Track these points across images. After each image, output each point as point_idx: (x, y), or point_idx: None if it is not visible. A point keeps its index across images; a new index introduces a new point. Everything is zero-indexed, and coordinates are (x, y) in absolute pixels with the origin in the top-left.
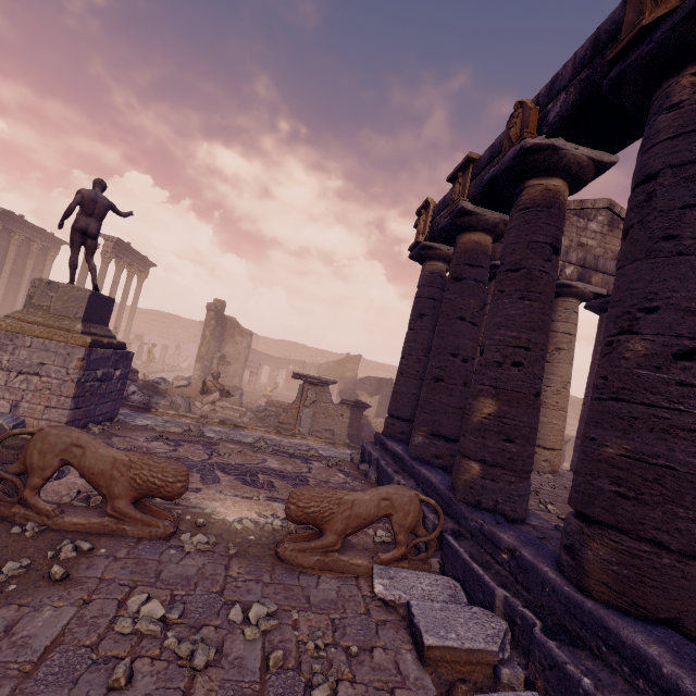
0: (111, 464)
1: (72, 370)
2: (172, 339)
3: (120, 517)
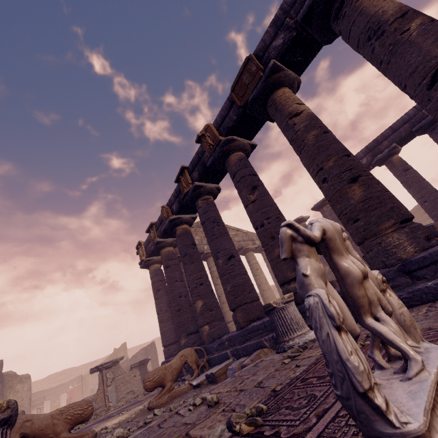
0: (51, 418)
1: None
2: None
3: None
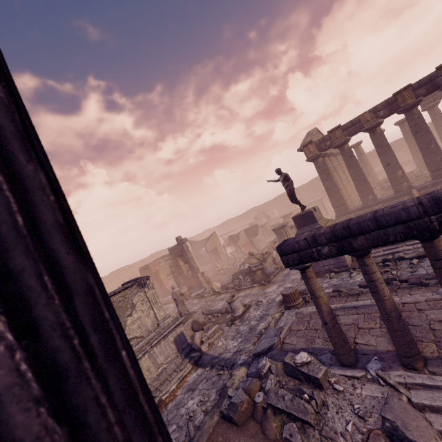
0: None
1: None
2: None
3: None
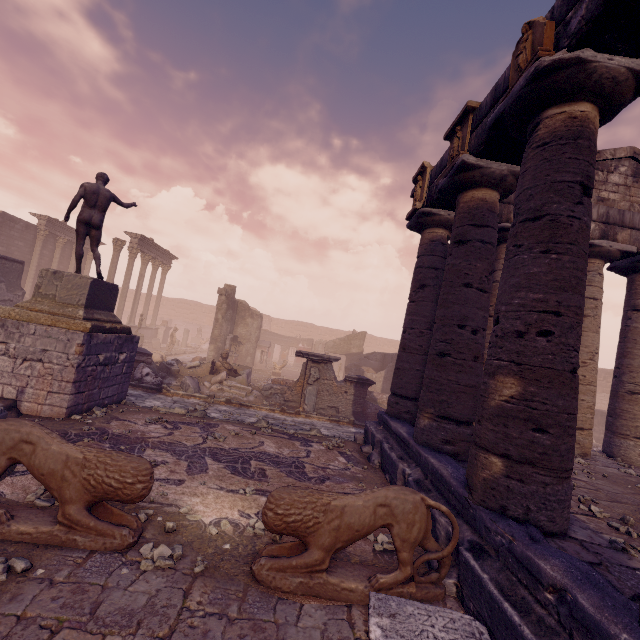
0: (63, 463)
1: (72, 355)
2: (195, 324)
3: (71, 525)
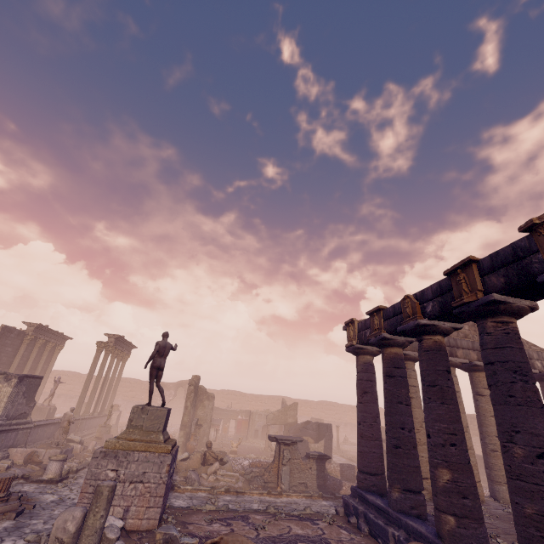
0: None
1: (163, 474)
2: (136, 402)
3: None
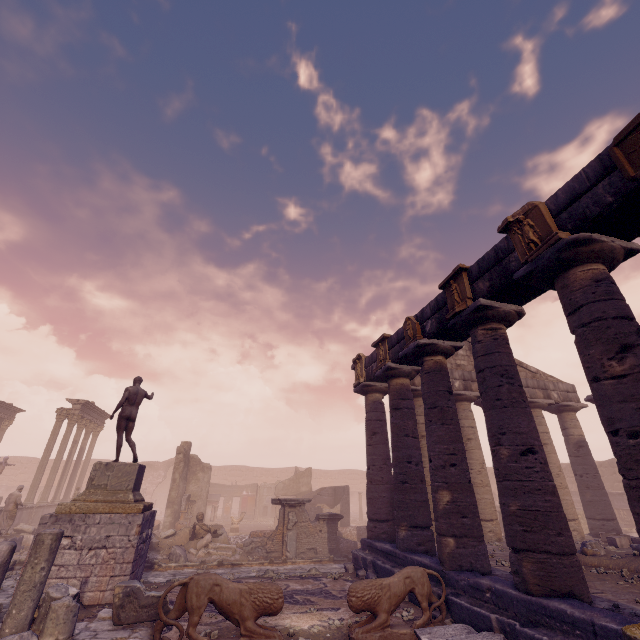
0: (239, 594)
1: (132, 536)
2: None
3: (250, 634)
